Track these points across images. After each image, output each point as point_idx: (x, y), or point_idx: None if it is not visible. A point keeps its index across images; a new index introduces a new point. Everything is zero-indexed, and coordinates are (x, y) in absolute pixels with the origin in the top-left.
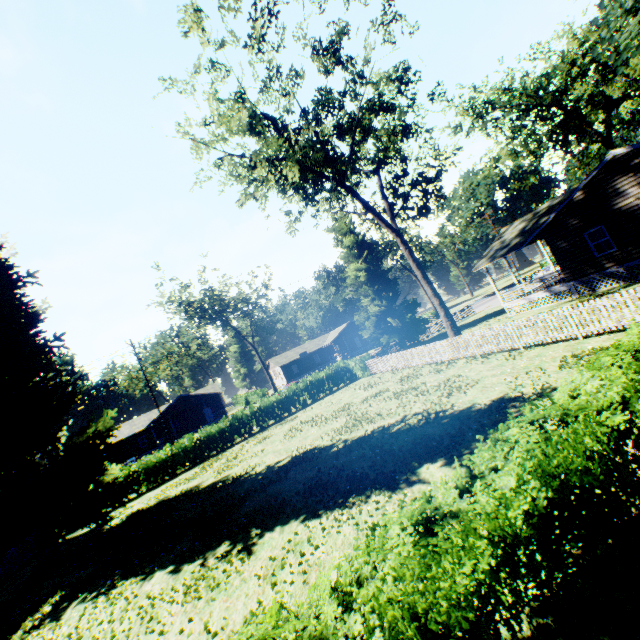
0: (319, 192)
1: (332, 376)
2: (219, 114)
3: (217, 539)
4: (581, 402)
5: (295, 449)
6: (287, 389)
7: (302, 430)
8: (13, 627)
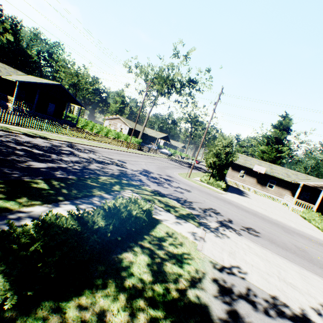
0: None
1: None
2: None
3: None
4: None
5: None
6: None
7: None
8: None
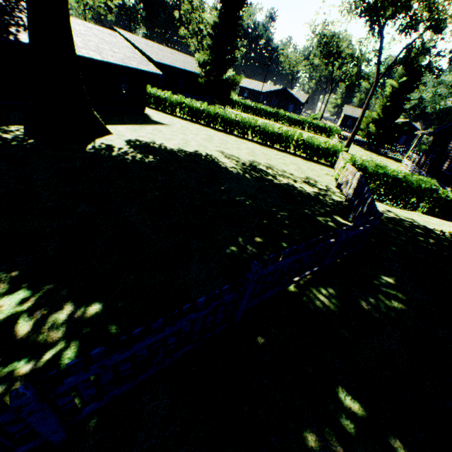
0: None
1: (322, 128)
2: None
3: None
4: (254, 121)
5: None
6: (302, 118)
7: None
8: None
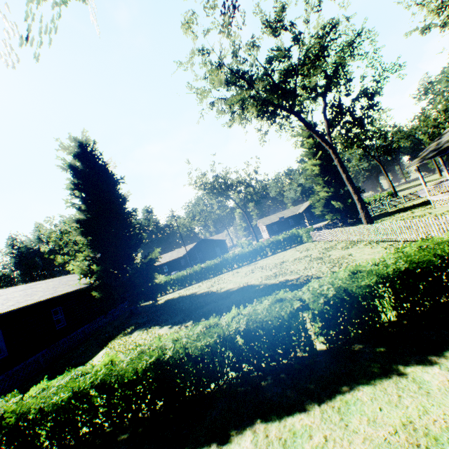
0: (278, 115)
1: (286, 239)
2: (211, 72)
3: (189, 319)
4: (300, 294)
5: (243, 283)
6: (256, 245)
7: (253, 272)
8: (118, 333)
